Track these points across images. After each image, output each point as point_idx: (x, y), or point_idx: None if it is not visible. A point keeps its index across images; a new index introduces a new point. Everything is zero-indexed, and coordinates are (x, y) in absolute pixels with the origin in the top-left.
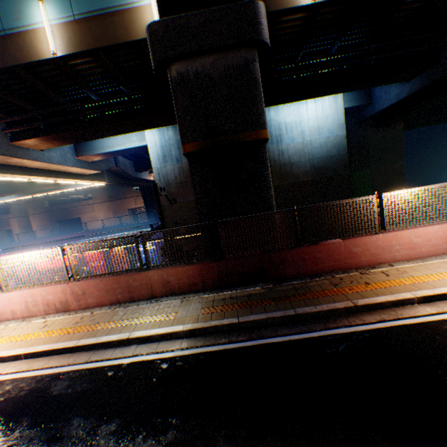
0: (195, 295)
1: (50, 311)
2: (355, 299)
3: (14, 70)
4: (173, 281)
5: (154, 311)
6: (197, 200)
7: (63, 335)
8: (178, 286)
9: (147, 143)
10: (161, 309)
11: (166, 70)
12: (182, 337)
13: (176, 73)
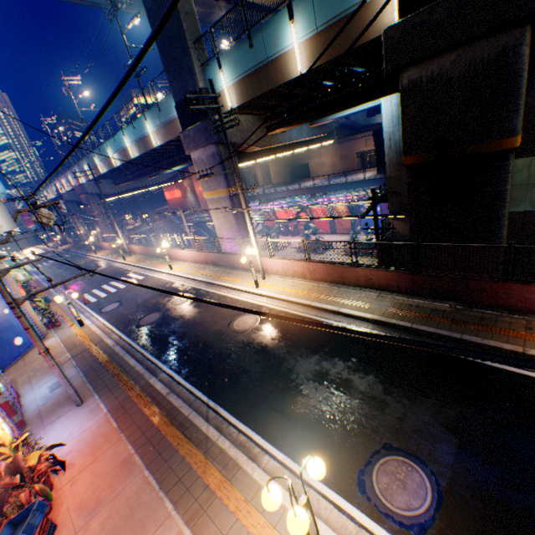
0: (389, 294)
1: (295, 276)
2: (529, 348)
3: (272, 90)
4: (373, 279)
5: (356, 298)
6: (409, 210)
7: (303, 295)
8: (377, 284)
9: (379, 102)
10: (361, 297)
11: (397, 75)
12: (369, 322)
13: (406, 81)
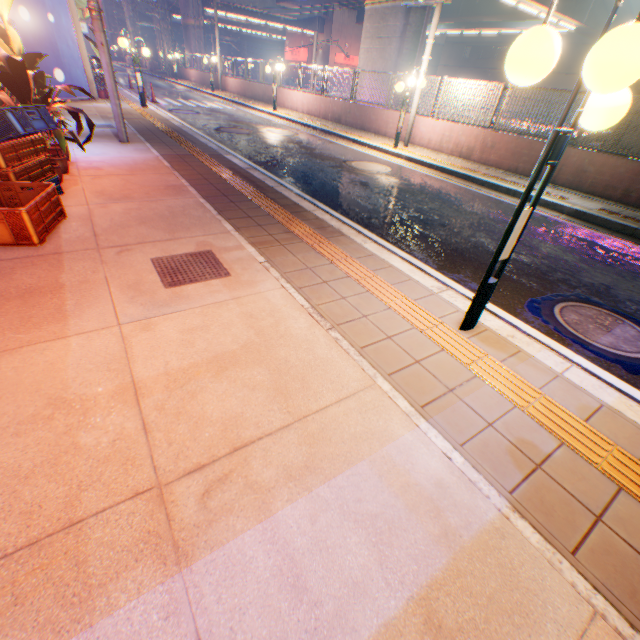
0: (601, 201)
1: (453, 153)
2: None
3: None
4: (588, 173)
5: (546, 191)
6: None
7: (462, 169)
8: (588, 183)
9: None
10: (554, 192)
11: None
12: (561, 214)
13: None
